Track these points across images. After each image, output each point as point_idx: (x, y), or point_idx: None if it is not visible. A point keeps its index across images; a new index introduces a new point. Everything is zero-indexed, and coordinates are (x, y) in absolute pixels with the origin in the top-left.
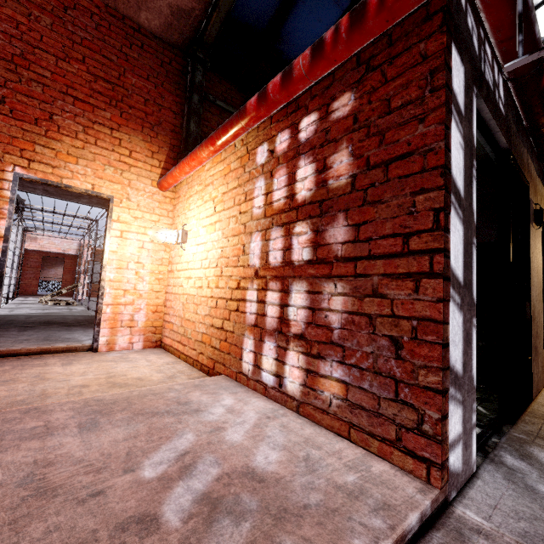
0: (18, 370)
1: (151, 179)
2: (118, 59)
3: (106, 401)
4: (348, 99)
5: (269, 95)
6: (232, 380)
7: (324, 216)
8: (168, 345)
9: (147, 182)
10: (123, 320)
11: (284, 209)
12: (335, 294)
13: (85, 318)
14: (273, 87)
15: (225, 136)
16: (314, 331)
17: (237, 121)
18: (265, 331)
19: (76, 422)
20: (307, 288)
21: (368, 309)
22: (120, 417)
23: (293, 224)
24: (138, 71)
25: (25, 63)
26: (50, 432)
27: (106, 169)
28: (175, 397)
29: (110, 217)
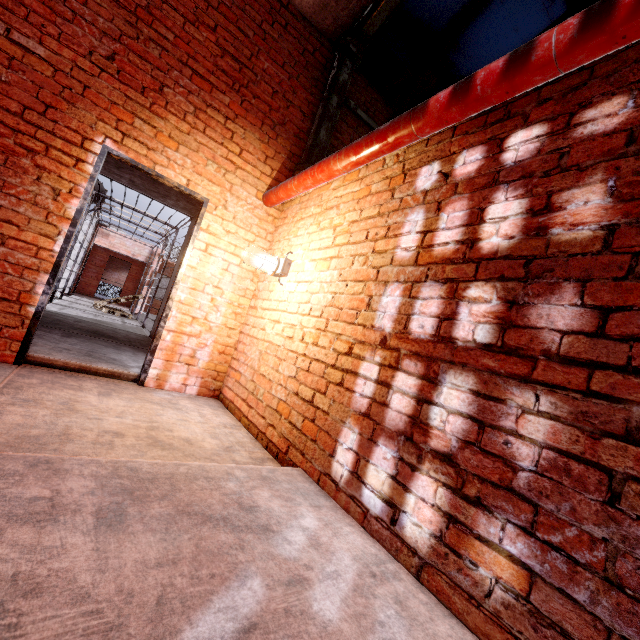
0: (46, 387)
1: (257, 189)
2: (255, 35)
3: (142, 474)
4: (620, 107)
5: (475, 88)
6: (311, 480)
7: (531, 281)
8: (229, 399)
9: (252, 191)
10: (182, 354)
11: (452, 258)
12: (532, 411)
13: (138, 337)
14: (486, 75)
15: (380, 143)
16: (477, 458)
17: (407, 123)
18: (382, 429)
19: (95, 503)
20: (474, 386)
21: (607, 459)
22: (157, 512)
23: (466, 284)
24: (274, 55)
25: (149, 18)
26: (54, 514)
27: (208, 165)
28: (235, 492)
29: (199, 224)
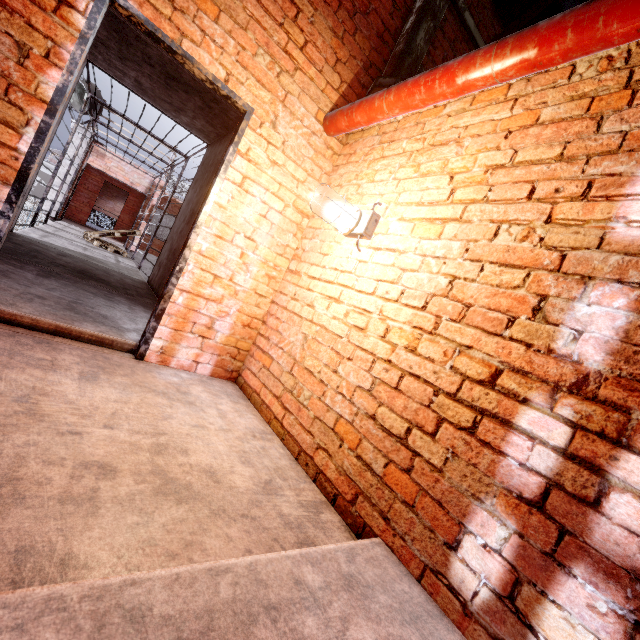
0: None
1: (318, 106)
2: None
3: (154, 632)
4: None
5: None
6: (406, 571)
7: None
8: (252, 388)
9: (311, 108)
10: (197, 323)
11: None
12: None
13: (134, 282)
14: None
15: (615, 20)
16: None
17: None
18: (581, 548)
19: None
20: None
21: None
22: None
23: None
24: None
25: None
26: None
27: (258, 55)
28: None
29: (236, 144)
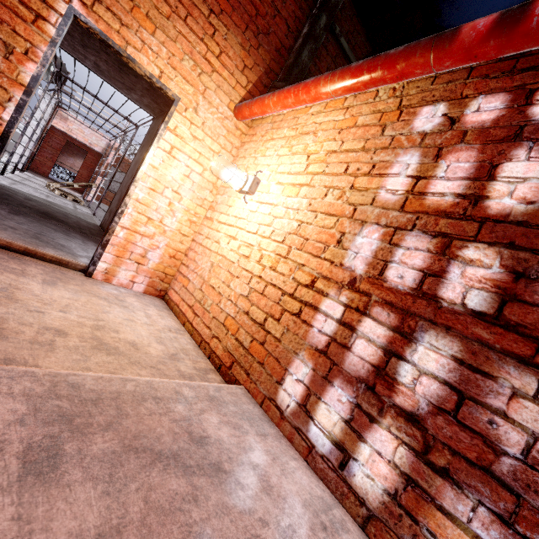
0: None
1: (230, 99)
2: None
3: (85, 393)
4: None
5: (531, 19)
6: (254, 402)
7: None
8: (174, 302)
9: (224, 99)
10: (134, 253)
11: (449, 212)
12: (530, 397)
13: (88, 225)
14: None
15: (385, 70)
16: (451, 428)
17: (426, 50)
18: (339, 371)
19: (24, 438)
20: (458, 353)
21: None
22: (99, 449)
23: (462, 242)
24: None
25: None
26: None
27: (185, 60)
28: (185, 417)
29: (167, 122)
